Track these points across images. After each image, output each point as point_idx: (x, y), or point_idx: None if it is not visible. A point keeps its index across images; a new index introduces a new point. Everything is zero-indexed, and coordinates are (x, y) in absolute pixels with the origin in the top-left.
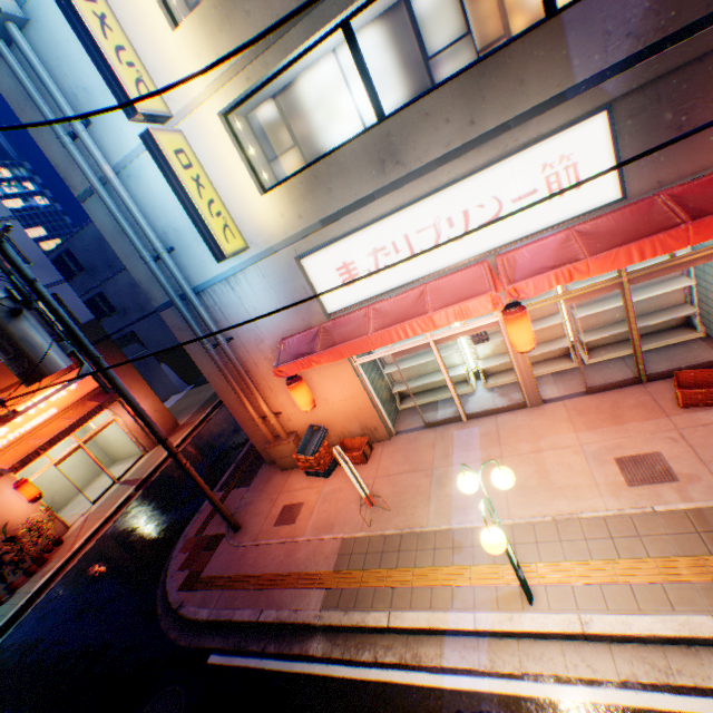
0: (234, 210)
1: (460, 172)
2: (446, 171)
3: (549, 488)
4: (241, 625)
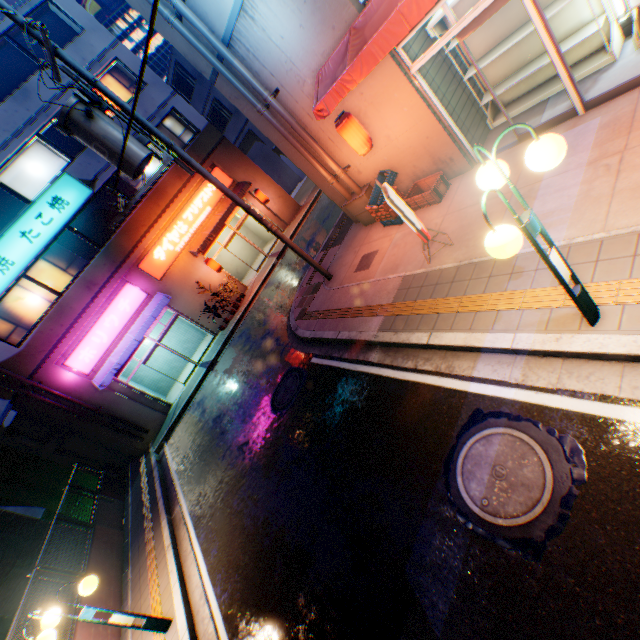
0: None
1: None
2: None
3: None
4: (329, 342)
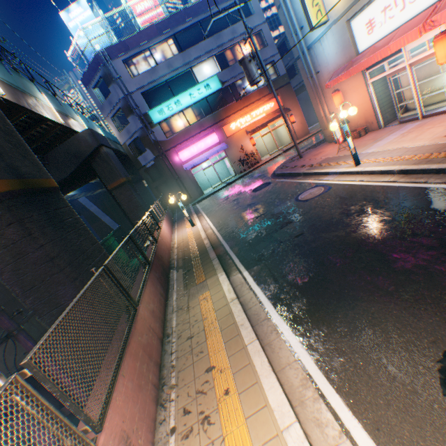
0: (324, 0)
1: None
2: None
3: (410, 141)
4: (286, 176)
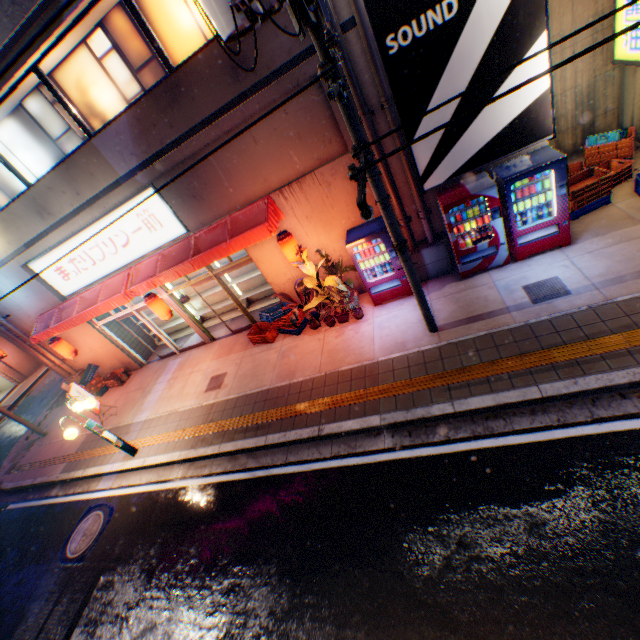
0: None
1: (89, 219)
2: (81, 219)
3: (180, 396)
4: (29, 487)
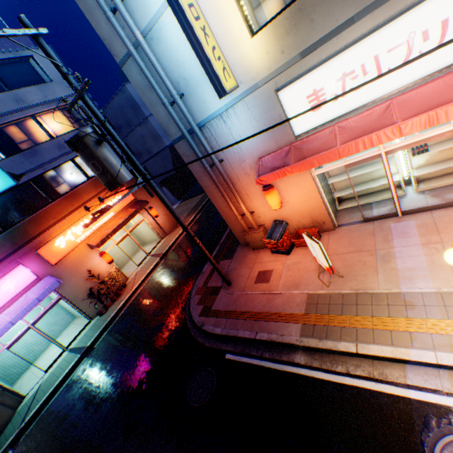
0: (228, 55)
1: None
2: None
3: None
4: (242, 339)
